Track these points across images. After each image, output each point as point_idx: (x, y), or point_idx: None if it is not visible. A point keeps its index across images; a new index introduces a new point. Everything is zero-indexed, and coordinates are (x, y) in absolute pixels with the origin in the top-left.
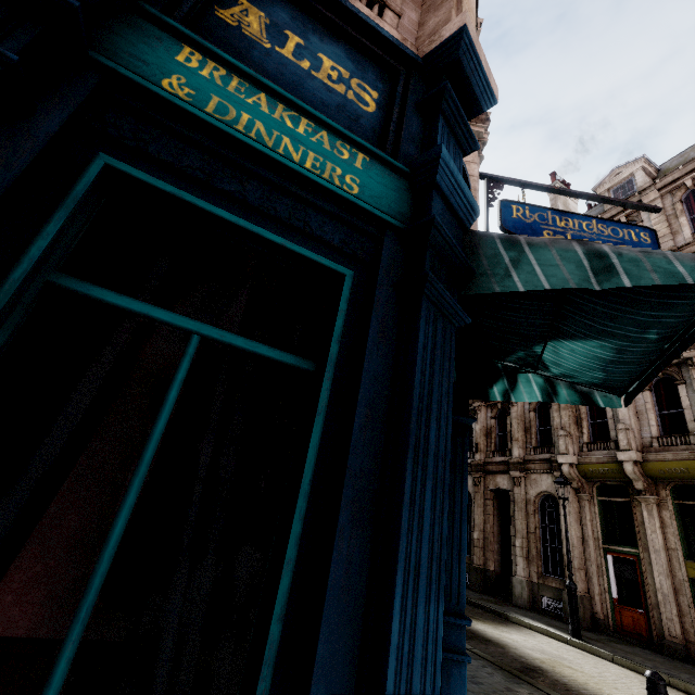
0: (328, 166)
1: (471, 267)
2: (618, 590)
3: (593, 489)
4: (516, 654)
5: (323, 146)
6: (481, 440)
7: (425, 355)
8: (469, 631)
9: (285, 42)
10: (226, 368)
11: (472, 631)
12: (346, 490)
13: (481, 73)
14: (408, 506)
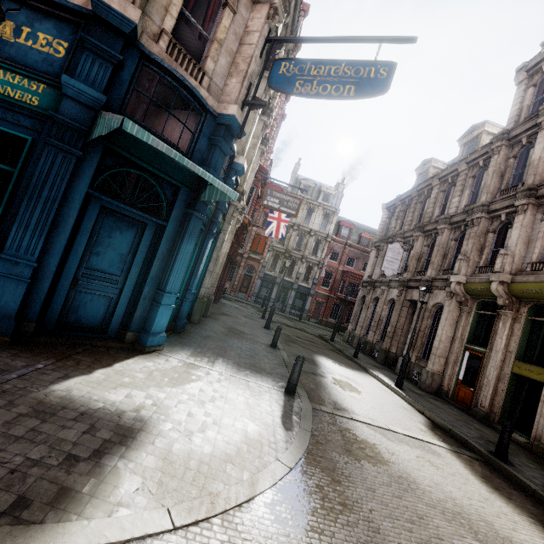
0: (25, 95)
1: (87, 130)
2: (466, 375)
3: (474, 304)
4: (322, 371)
5: (25, 86)
6: (411, 263)
7: (44, 167)
8: (313, 360)
9: (21, 35)
10: (4, 173)
11: (316, 361)
12: (14, 205)
13: (114, 12)
14: (24, 209)
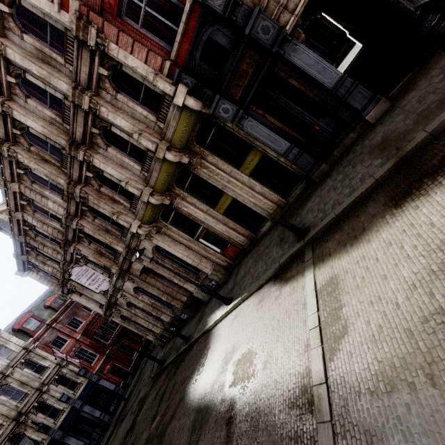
0: None
1: None
2: (217, 246)
3: (162, 222)
4: (220, 402)
5: None
6: (103, 262)
7: None
8: (199, 410)
9: None
10: None
11: (200, 405)
12: None
13: None
14: None
